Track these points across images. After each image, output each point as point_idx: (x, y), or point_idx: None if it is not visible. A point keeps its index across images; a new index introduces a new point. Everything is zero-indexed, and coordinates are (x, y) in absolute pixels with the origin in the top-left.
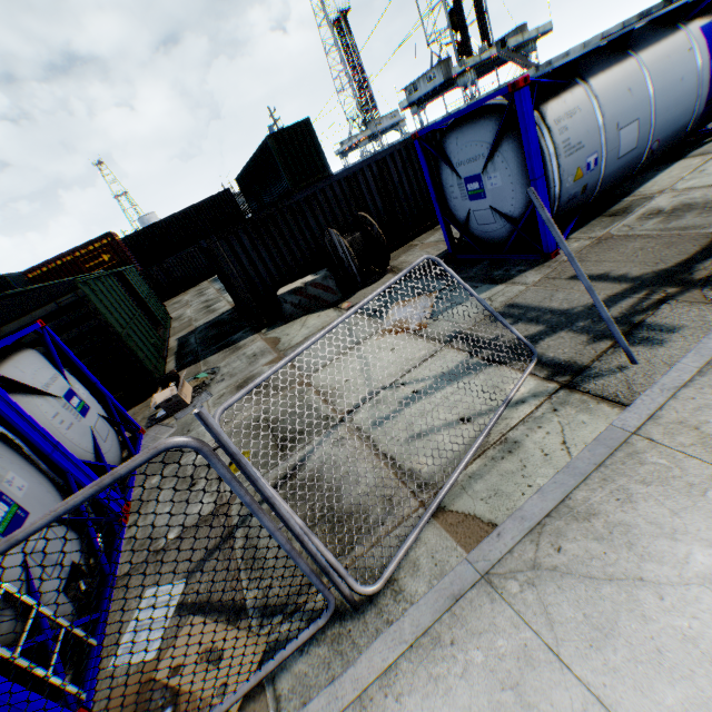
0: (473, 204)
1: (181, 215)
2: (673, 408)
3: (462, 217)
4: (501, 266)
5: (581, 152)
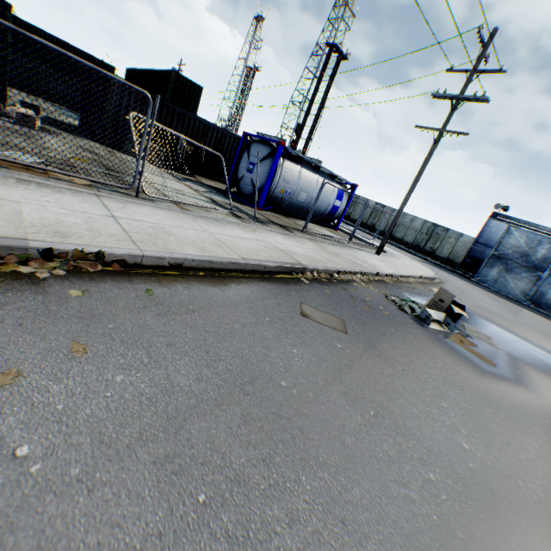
0: (247, 173)
1: (62, 44)
2: (254, 227)
3: (240, 177)
4: (241, 202)
5: (287, 185)
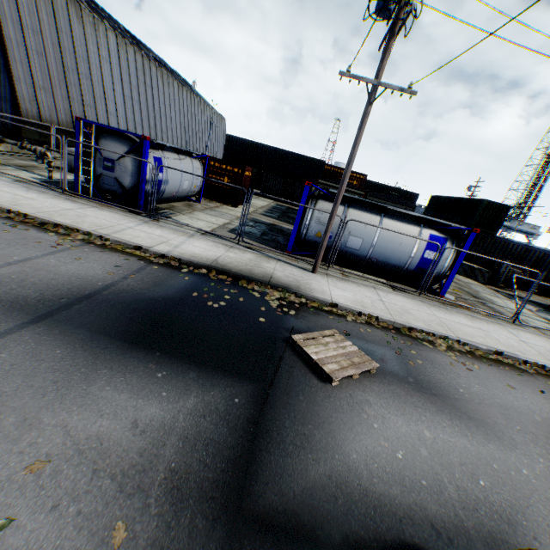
0: None
1: (387, 187)
2: None
3: None
4: None
5: None
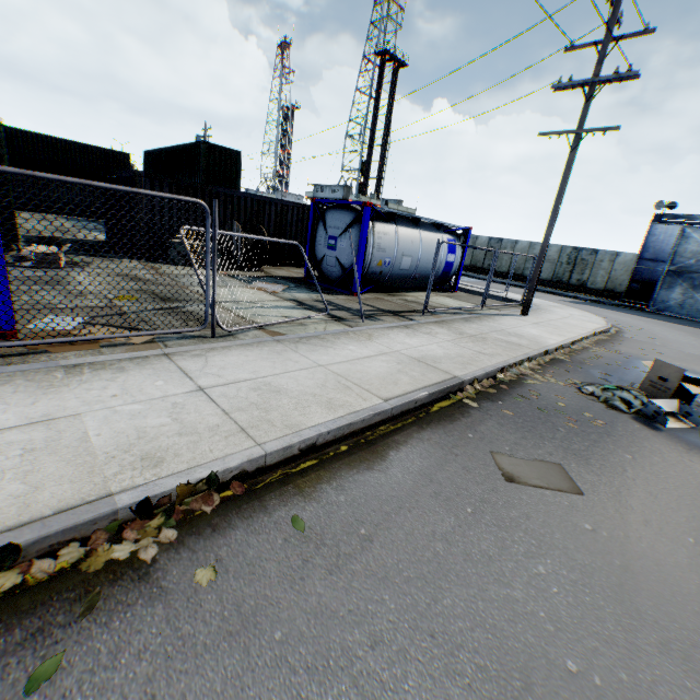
0: (328, 251)
1: (63, 143)
2: (367, 331)
3: (320, 257)
4: (329, 290)
5: (384, 254)
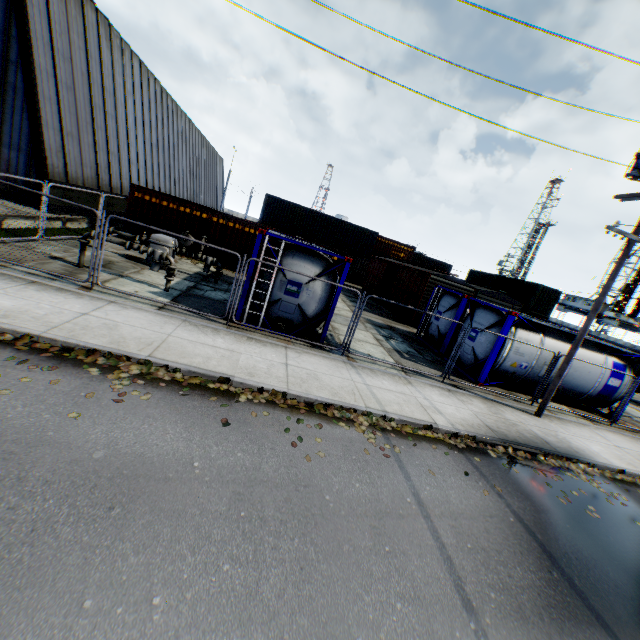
0: None
1: (422, 257)
2: None
3: None
4: None
5: None
